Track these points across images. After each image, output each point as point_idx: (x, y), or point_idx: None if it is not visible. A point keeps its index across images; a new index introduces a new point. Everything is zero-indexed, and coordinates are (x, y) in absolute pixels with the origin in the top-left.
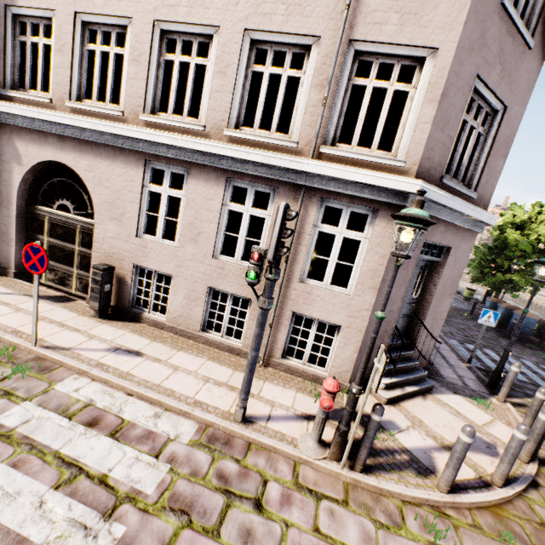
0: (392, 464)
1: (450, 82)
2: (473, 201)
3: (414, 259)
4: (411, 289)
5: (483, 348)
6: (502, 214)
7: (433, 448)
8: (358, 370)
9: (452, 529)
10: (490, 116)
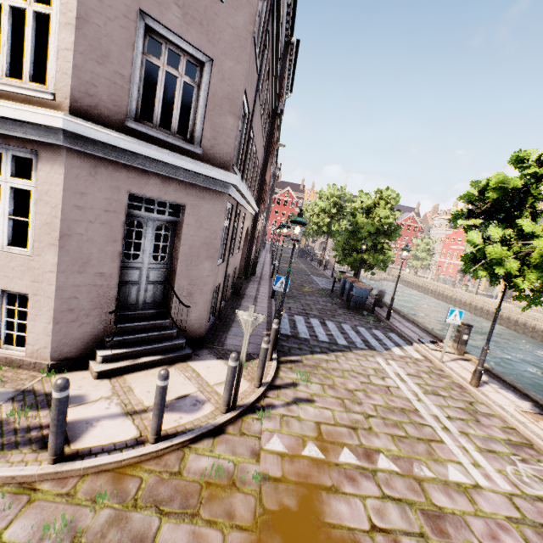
0: (10, 443)
1: (88, 5)
2: (200, 157)
3: (118, 213)
4: (151, 252)
5: (310, 318)
6: (354, 200)
7: (109, 416)
8: (64, 345)
9: (20, 505)
10: (198, 67)
